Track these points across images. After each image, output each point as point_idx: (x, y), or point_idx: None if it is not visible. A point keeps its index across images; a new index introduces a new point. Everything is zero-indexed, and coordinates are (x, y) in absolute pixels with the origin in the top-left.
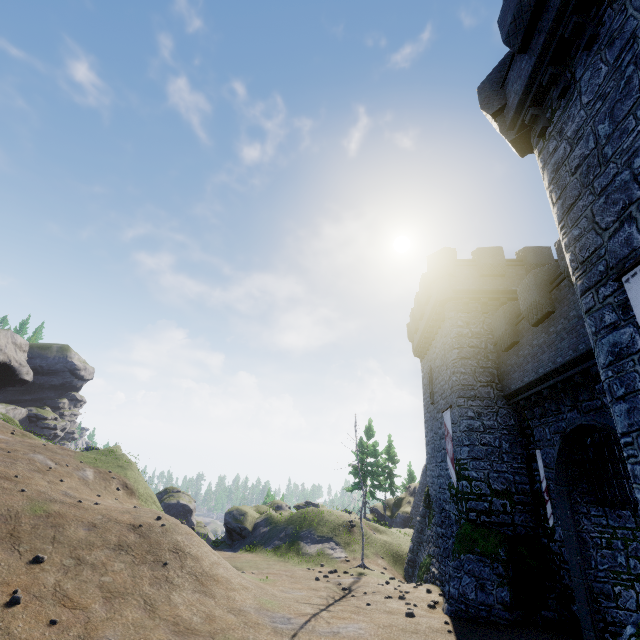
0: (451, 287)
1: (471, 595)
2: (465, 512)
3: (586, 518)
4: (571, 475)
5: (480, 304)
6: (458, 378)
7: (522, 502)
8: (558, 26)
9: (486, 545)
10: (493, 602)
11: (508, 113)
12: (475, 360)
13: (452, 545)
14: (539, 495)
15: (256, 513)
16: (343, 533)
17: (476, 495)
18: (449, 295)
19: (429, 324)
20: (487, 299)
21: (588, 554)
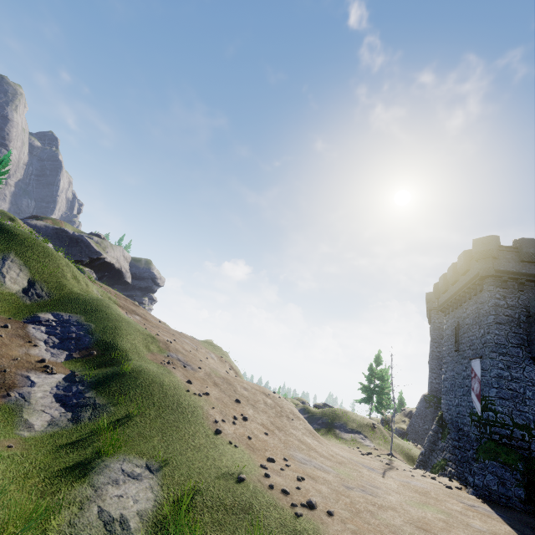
0: (493, 267)
1: (494, 487)
2: (489, 433)
3: None
4: None
5: (517, 283)
6: (492, 337)
7: None
8: None
9: (507, 458)
10: (511, 495)
11: None
12: (508, 326)
13: (473, 454)
14: None
15: (292, 403)
16: (368, 430)
17: (500, 424)
18: (491, 273)
19: (463, 290)
20: (524, 280)
21: None
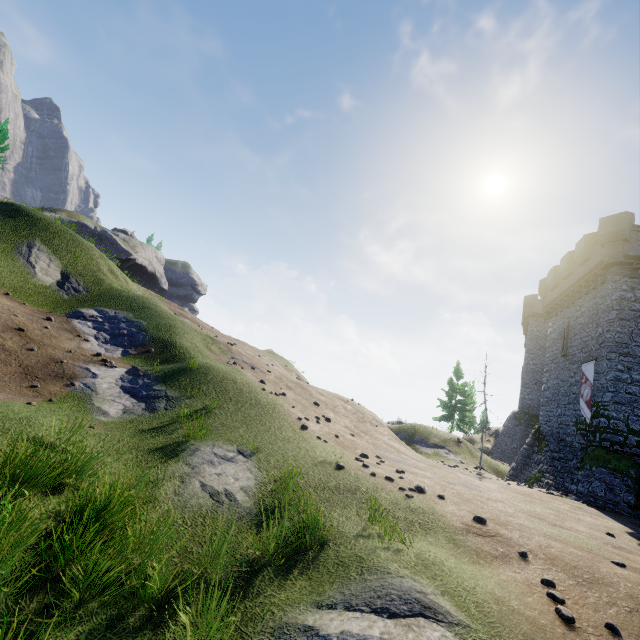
0: (623, 252)
1: (600, 493)
2: (598, 441)
3: None
4: None
5: None
6: (613, 336)
7: None
8: None
9: (618, 465)
10: (620, 501)
11: None
12: (634, 322)
13: (576, 463)
14: None
15: None
16: (453, 445)
17: (613, 430)
18: (619, 260)
19: (579, 284)
20: None
21: None
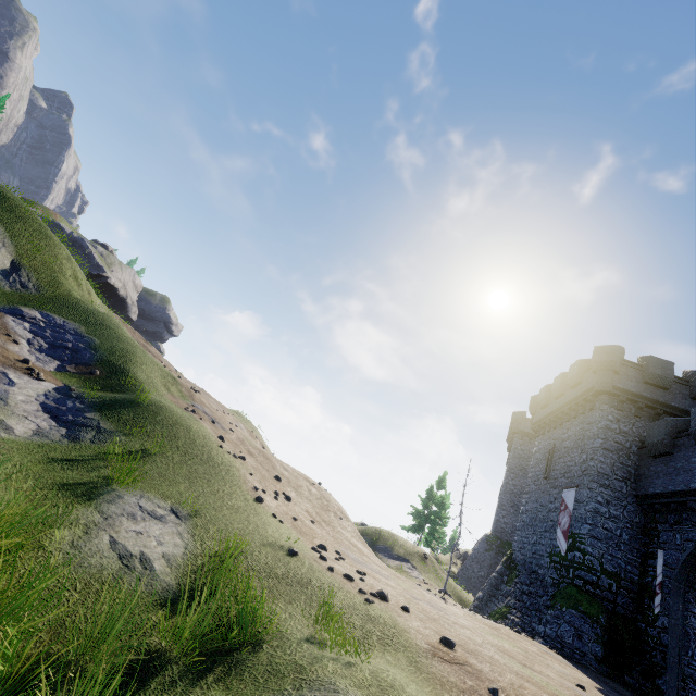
0: (612, 383)
1: (568, 639)
2: (571, 577)
3: (694, 617)
4: (691, 579)
5: (635, 407)
6: (596, 465)
7: (628, 588)
8: None
9: (589, 608)
10: (587, 651)
11: None
12: (616, 455)
13: (546, 601)
14: (648, 587)
15: None
16: (418, 560)
17: (587, 567)
18: (608, 389)
19: (569, 406)
20: (644, 405)
21: (687, 644)
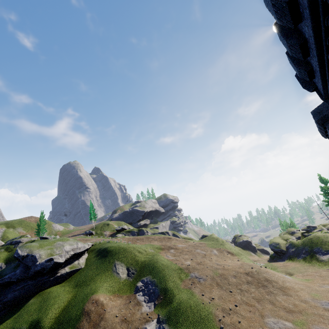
0: None
1: None
2: None
3: None
4: None
5: None
6: None
7: None
8: (326, 83)
9: None
10: None
11: (320, 92)
12: None
13: None
14: None
15: (283, 240)
16: None
17: None
18: None
19: None
20: None
21: None
